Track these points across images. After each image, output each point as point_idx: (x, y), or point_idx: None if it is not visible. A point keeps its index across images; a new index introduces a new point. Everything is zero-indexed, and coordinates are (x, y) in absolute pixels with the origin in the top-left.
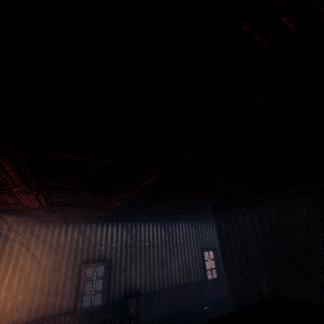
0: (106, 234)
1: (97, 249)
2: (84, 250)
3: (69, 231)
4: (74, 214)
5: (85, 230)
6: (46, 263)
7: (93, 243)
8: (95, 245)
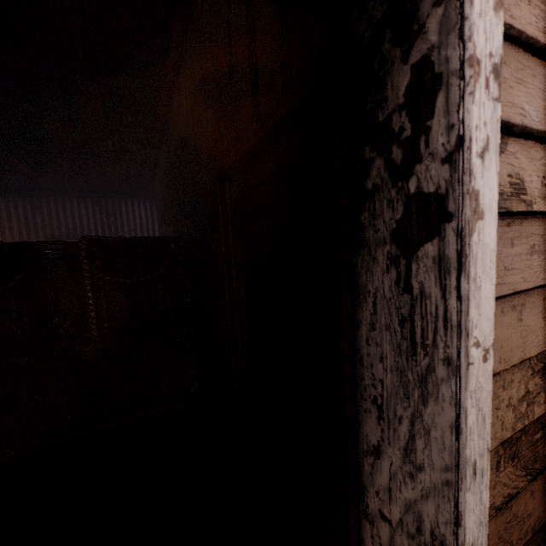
0: (72, 211)
1: (63, 227)
2: (46, 227)
3: (19, 205)
4: (4, 183)
5: (41, 205)
6: (3, 237)
7: (56, 220)
8: (60, 222)
